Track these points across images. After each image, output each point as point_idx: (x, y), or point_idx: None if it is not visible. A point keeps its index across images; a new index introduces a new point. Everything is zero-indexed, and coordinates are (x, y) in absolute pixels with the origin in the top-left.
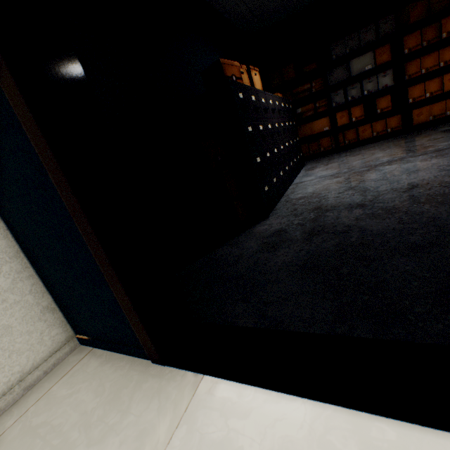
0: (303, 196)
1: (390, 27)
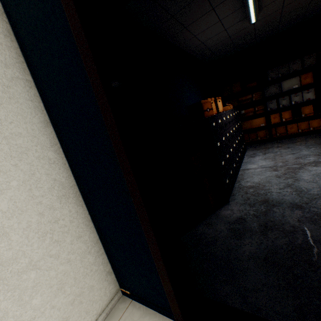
0: (252, 185)
1: (312, 61)
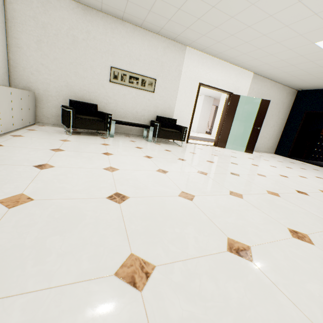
0: (321, 162)
1: None
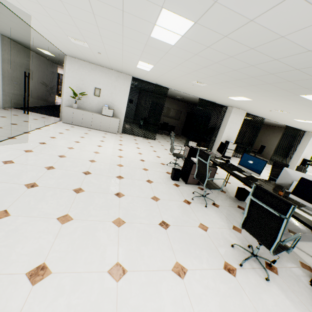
0: None
1: None
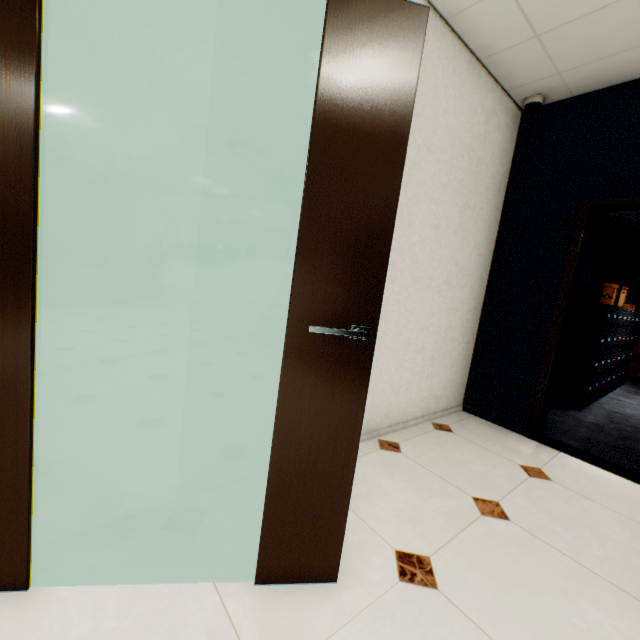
0: (619, 412)
1: None
